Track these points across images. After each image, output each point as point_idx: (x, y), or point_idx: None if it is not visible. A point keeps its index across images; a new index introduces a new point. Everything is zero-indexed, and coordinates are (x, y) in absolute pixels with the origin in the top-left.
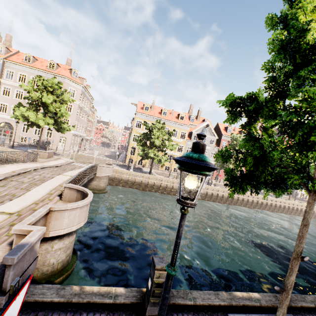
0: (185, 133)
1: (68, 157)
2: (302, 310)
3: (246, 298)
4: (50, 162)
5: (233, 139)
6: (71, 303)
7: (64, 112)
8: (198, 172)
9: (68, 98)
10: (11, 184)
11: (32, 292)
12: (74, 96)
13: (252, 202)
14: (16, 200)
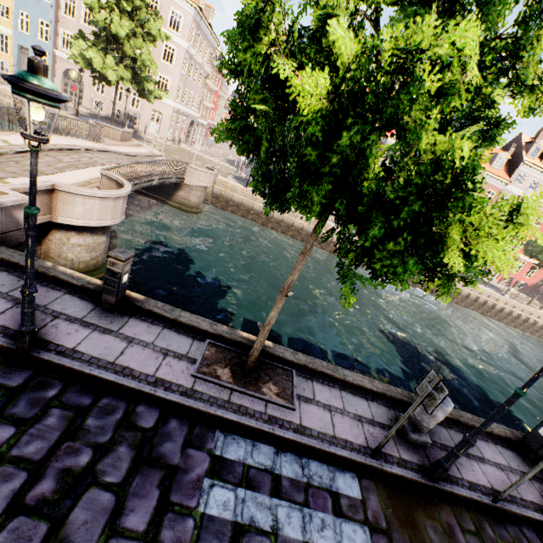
0: None
1: (157, 148)
2: (321, 376)
3: (249, 340)
4: (121, 147)
5: None
6: (38, 272)
7: (148, 60)
8: (17, 93)
9: (158, 31)
10: (44, 159)
11: (3, 251)
12: (180, 28)
13: None
14: (40, 177)
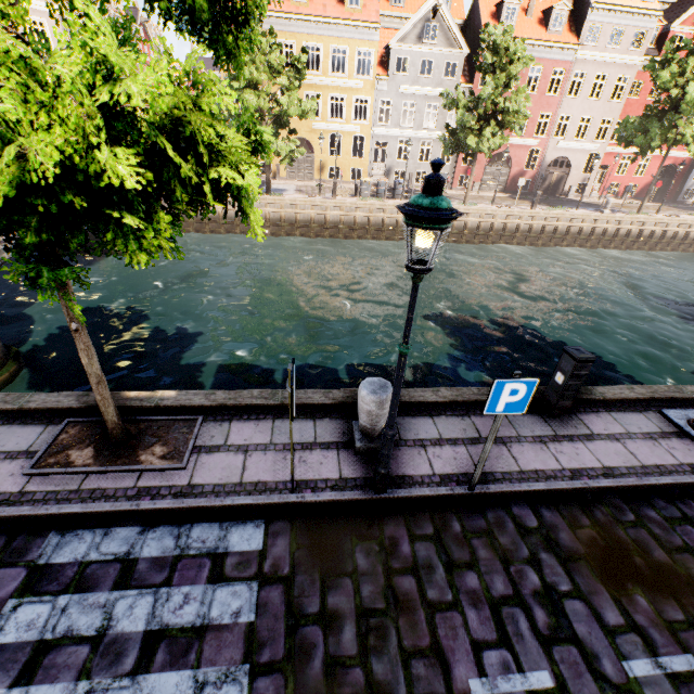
0: (371, 54)
1: None
2: (248, 410)
3: (138, 399)
4: None
5: (490, 47)
6: None
7: None
8: None
9: None
10: None
11: None
12: None
13: (528, 230)
14: None
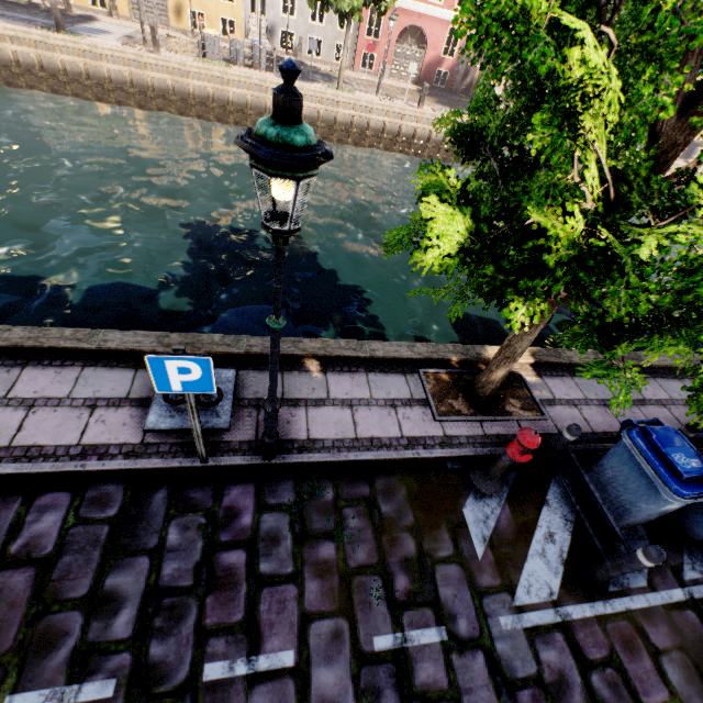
0: None
1: None
2: None
3: None
4: None
5: None
6: None
7: None
8: None
9: None
10: None
11: None
12: None
13: (412, 136)
14: None
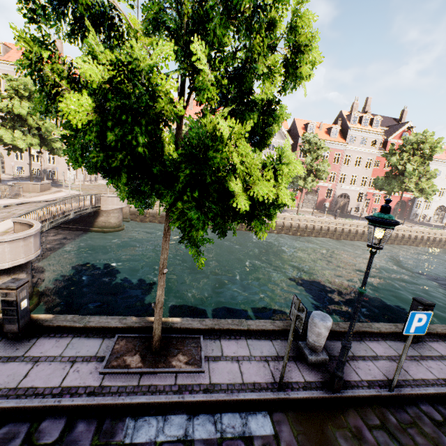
0: None
1: (76, 189)
2: (228, 332)
3: None
4: (41, 196)
5: (307, 142)
6: None
7: (50, 126)
8: None
9: None
10: None
11: None
12: None
13: (334, 230)
14: None
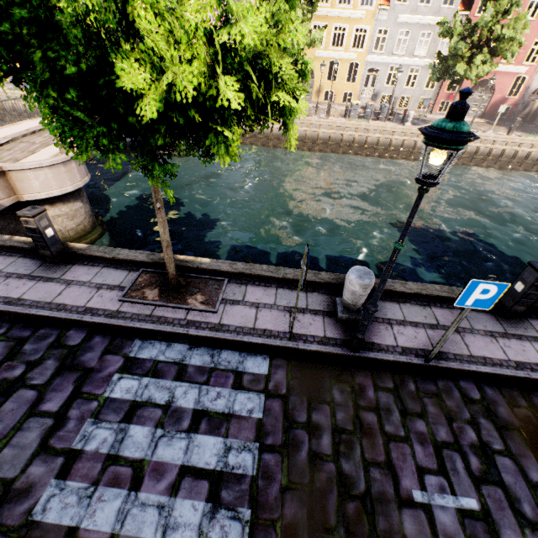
0: None
1: None
2: (259, 279)
3: (185, 261)
4: None
5: None
6: None
7: None
8: None
9: None
10: (19, 147)
11: None
12: None
13: (500, 155)
14: None
